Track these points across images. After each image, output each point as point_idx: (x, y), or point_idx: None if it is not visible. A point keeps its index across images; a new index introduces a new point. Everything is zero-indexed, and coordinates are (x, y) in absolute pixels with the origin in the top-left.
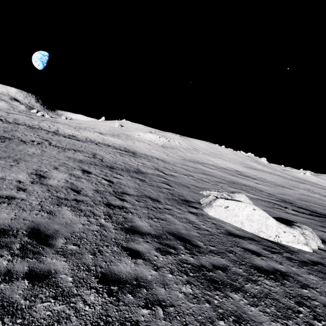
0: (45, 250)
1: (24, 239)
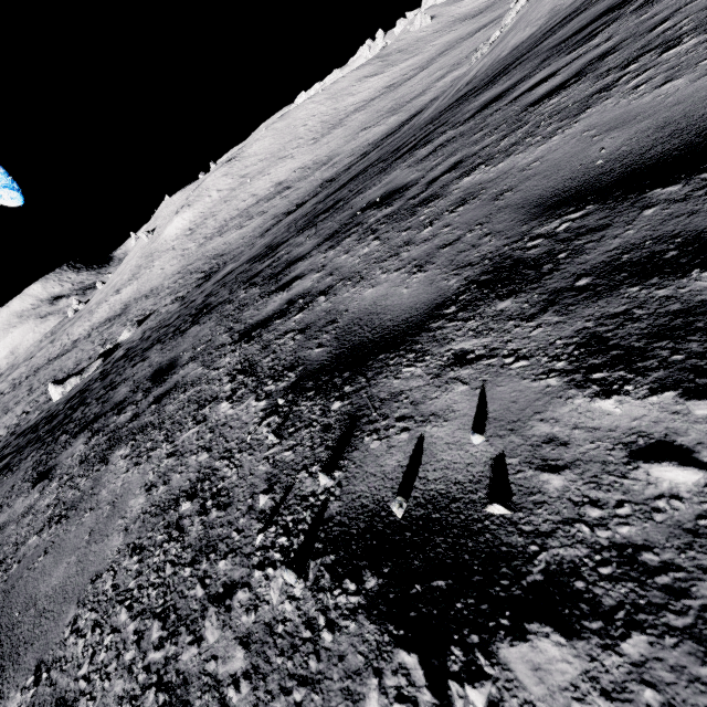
0: None
1: None
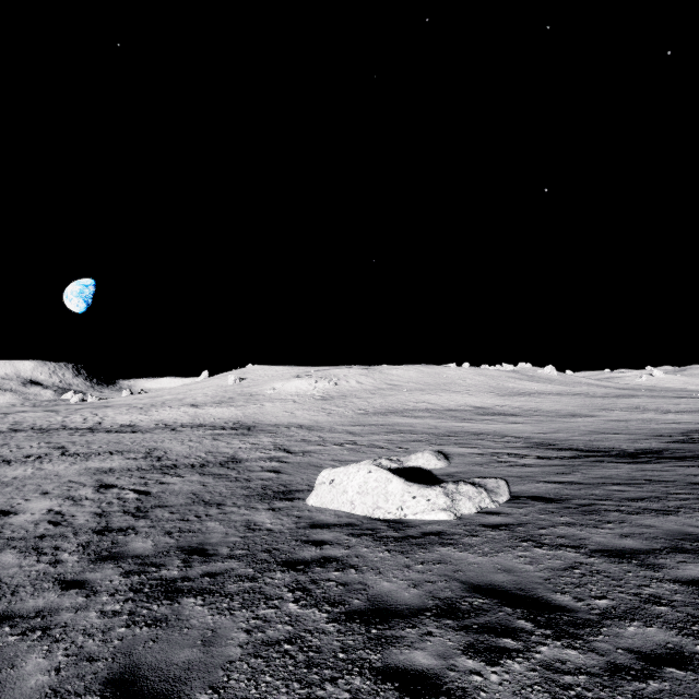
0: None
1: None
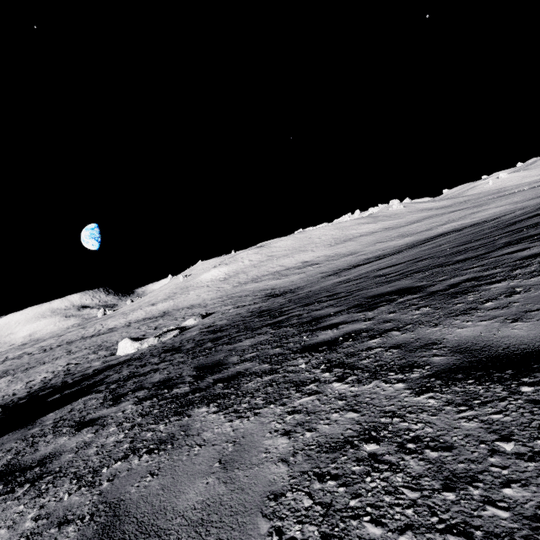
0: None
1: None
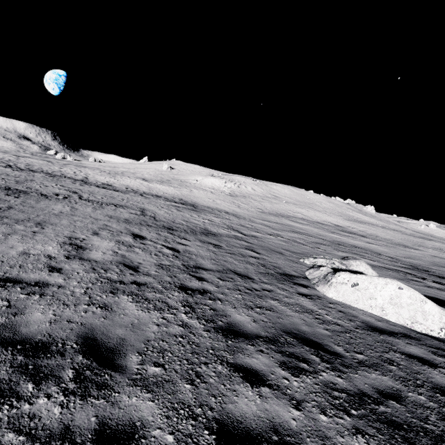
0: (114, 379)
1: (77, 358)
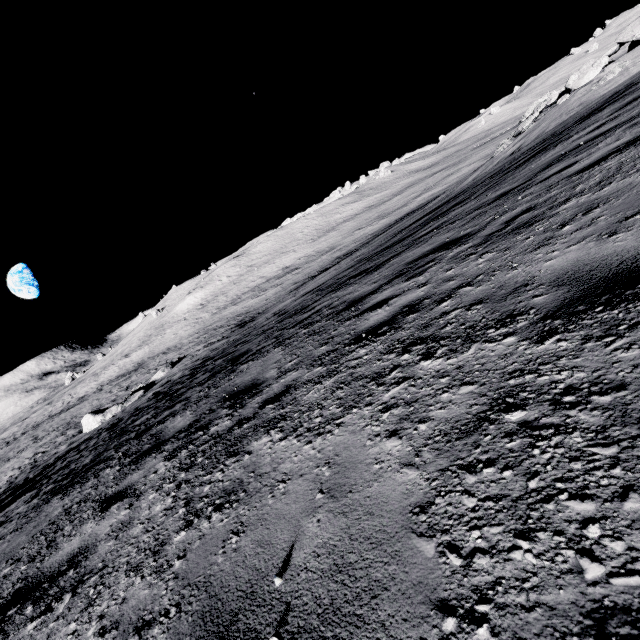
0: None
1: None
